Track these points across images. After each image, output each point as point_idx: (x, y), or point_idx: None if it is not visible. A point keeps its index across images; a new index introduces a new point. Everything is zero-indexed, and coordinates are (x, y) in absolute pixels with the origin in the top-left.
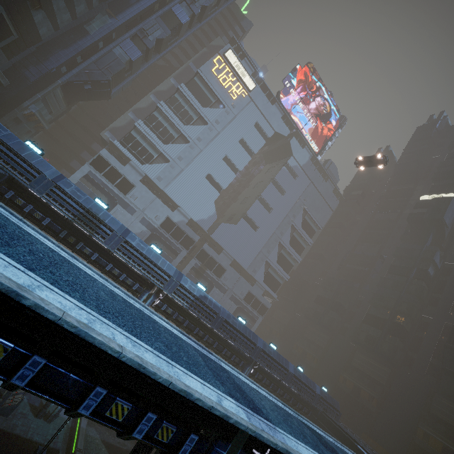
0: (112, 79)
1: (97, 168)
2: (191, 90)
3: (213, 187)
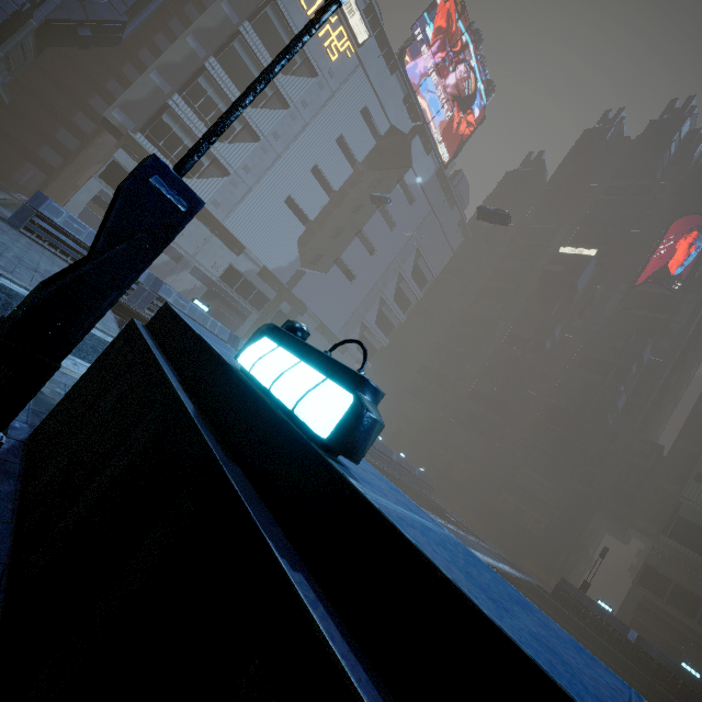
0: (126, 16)
1: (113, 184)
2: (261, 35)
3: (296, 218)
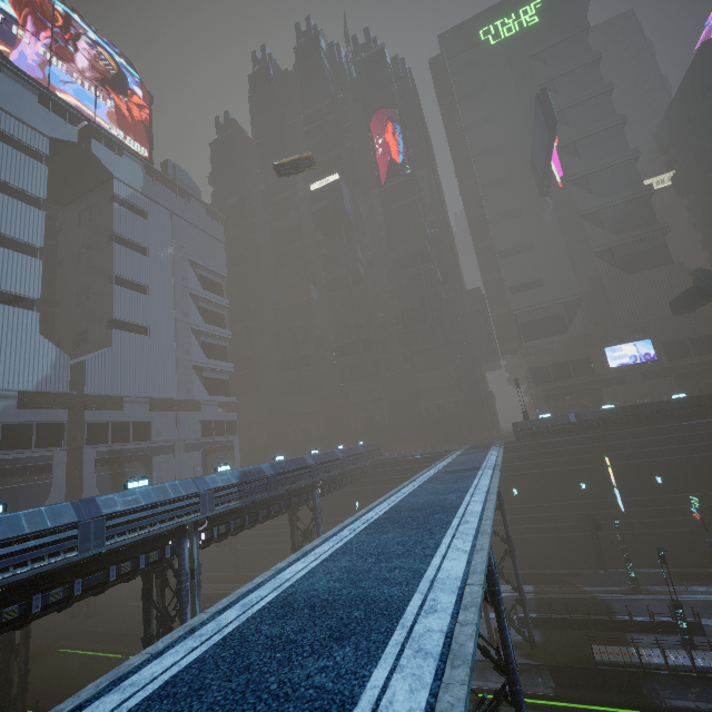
0: None
1: None
2: None
3: (14, 307)
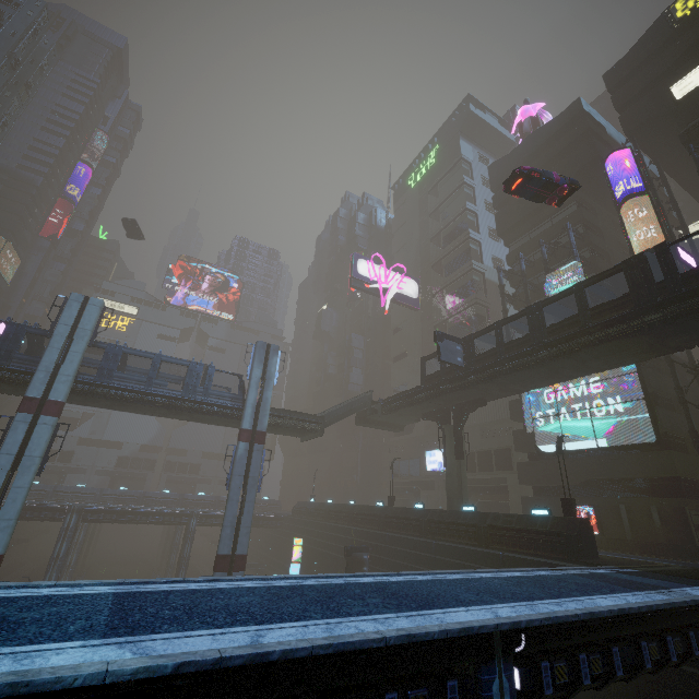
0: None
1: None
2: None
3: None
